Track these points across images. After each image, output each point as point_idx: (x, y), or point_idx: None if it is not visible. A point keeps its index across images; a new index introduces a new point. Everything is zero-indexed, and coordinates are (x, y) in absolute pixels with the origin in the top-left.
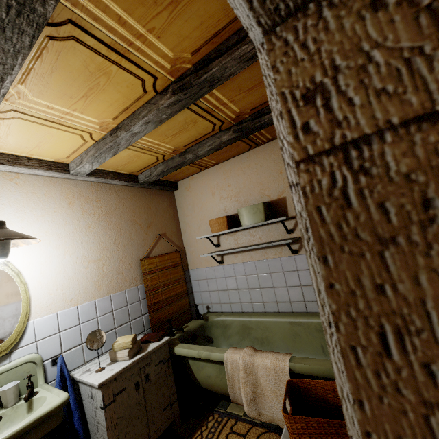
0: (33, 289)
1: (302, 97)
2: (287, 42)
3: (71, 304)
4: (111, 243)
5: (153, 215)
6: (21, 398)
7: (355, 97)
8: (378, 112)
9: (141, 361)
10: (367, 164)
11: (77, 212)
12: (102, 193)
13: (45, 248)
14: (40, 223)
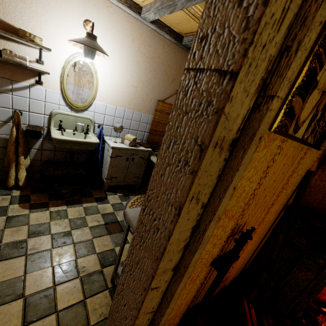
0: (100, 85)
1: (201, 37)
2: (212, 1)
3: (114, 104)
4: (146, 80)
5: (180, 74)
6: (83, 132)
7: (211, 49)
8: (212, 60)
9: (133, 150)
10: (198, 81)
11: (135, 49)
12: (155, 41)
13: (112, 64)
14: (114, 46)
